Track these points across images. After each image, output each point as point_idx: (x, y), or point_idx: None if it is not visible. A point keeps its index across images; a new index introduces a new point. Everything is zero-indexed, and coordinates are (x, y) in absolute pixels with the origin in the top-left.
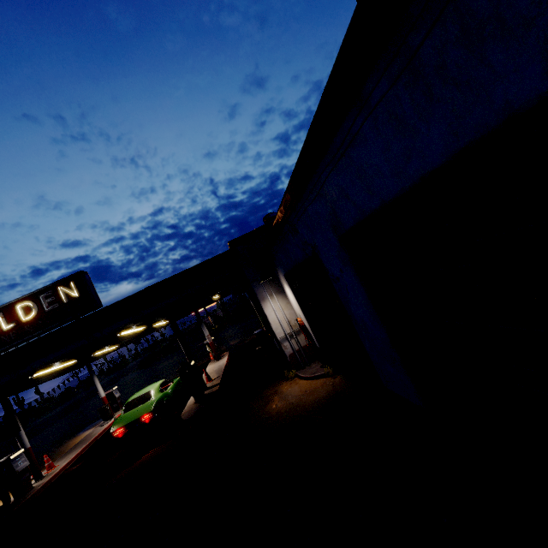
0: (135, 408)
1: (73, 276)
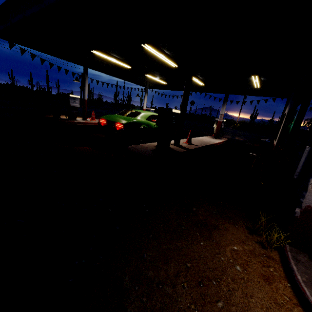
0: (124, 115)
1: None
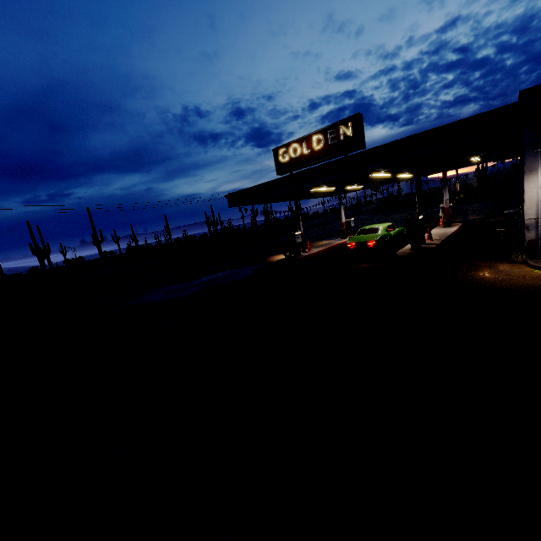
0: (365, 234)
1: (351, 118)
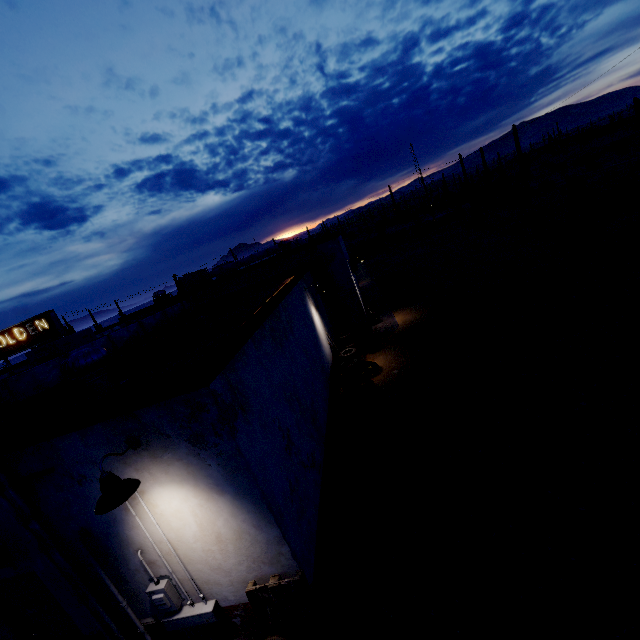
0: None
1: (43, 314)
